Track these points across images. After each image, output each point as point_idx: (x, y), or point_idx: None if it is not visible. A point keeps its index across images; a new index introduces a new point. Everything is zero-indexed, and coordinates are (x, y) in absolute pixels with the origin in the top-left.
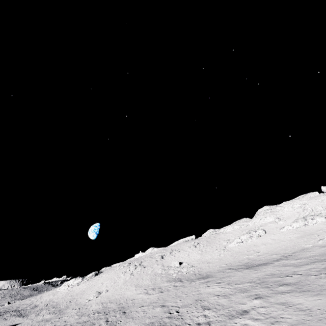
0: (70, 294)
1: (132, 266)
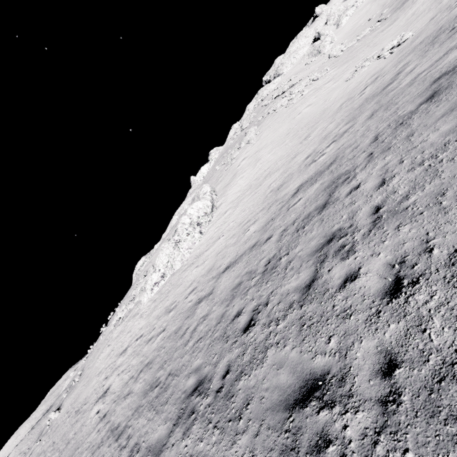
0: (285, 157)
1: (282, 99)
